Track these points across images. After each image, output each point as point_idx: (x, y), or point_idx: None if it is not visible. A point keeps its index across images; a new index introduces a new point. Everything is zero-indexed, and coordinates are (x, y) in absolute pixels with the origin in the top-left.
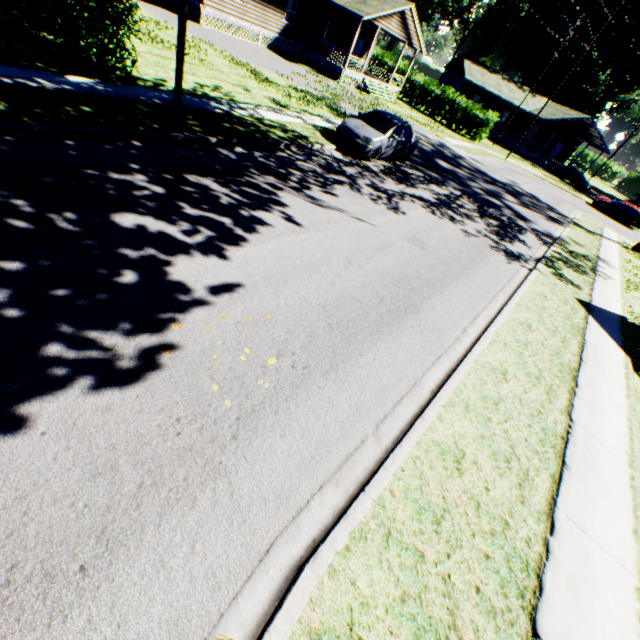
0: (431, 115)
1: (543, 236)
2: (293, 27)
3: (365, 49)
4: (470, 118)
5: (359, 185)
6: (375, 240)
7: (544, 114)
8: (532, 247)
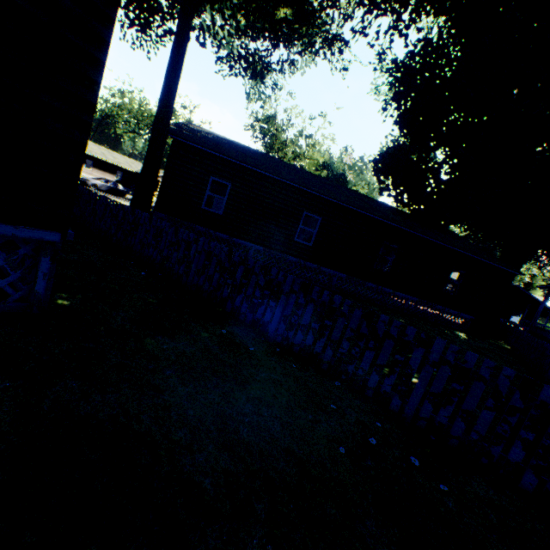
0: None
1: None
2: (122, 181)
3: None
4: None
5: None
6: None
7: None
8: None
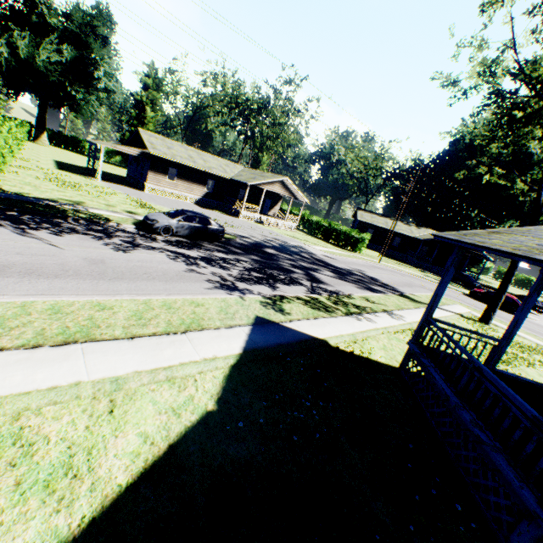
0: (324, 238)
1: (324, 291)
2: (213, 193)
3: (273, 204)
4: (350, 238)
5: (111, 238)
6: (38, 252)
7: (424, 237)
8: (283, 291)
